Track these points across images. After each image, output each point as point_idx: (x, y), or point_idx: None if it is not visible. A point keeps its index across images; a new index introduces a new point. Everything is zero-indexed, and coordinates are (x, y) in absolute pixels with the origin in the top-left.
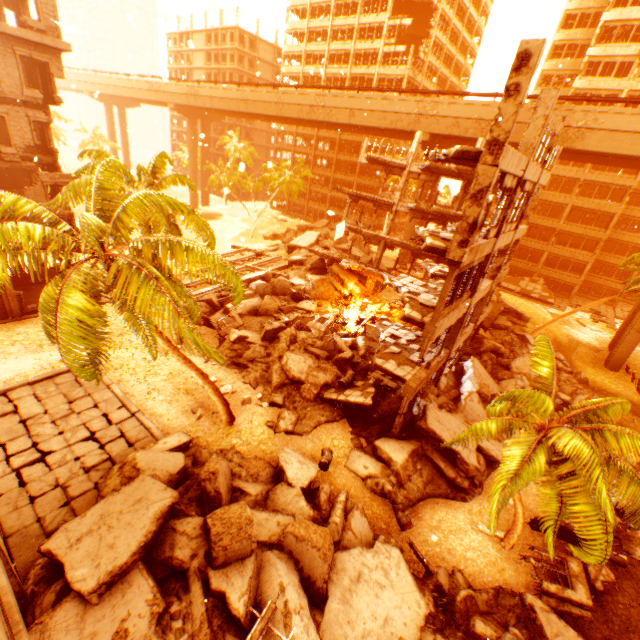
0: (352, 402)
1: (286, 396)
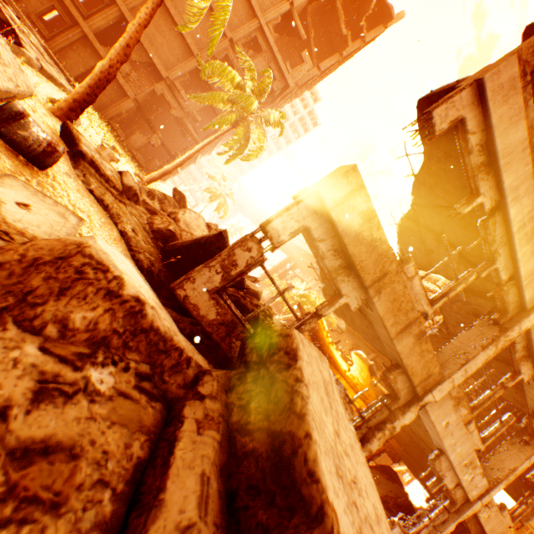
0: (196, 237)
1: (139, 207)
